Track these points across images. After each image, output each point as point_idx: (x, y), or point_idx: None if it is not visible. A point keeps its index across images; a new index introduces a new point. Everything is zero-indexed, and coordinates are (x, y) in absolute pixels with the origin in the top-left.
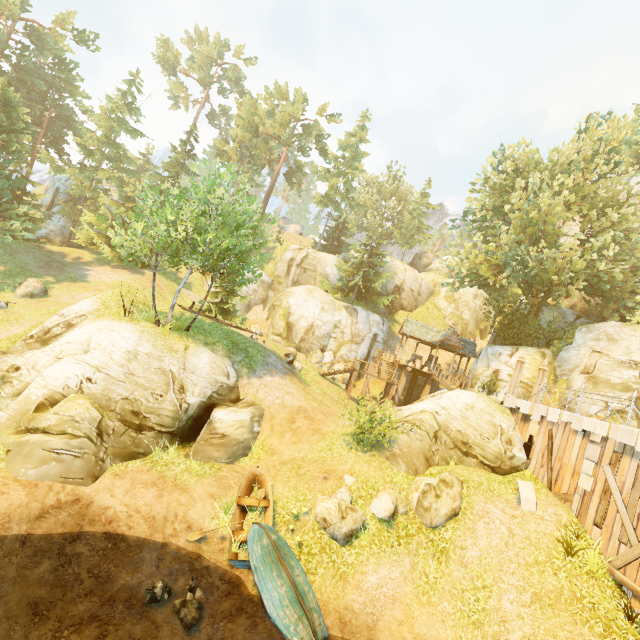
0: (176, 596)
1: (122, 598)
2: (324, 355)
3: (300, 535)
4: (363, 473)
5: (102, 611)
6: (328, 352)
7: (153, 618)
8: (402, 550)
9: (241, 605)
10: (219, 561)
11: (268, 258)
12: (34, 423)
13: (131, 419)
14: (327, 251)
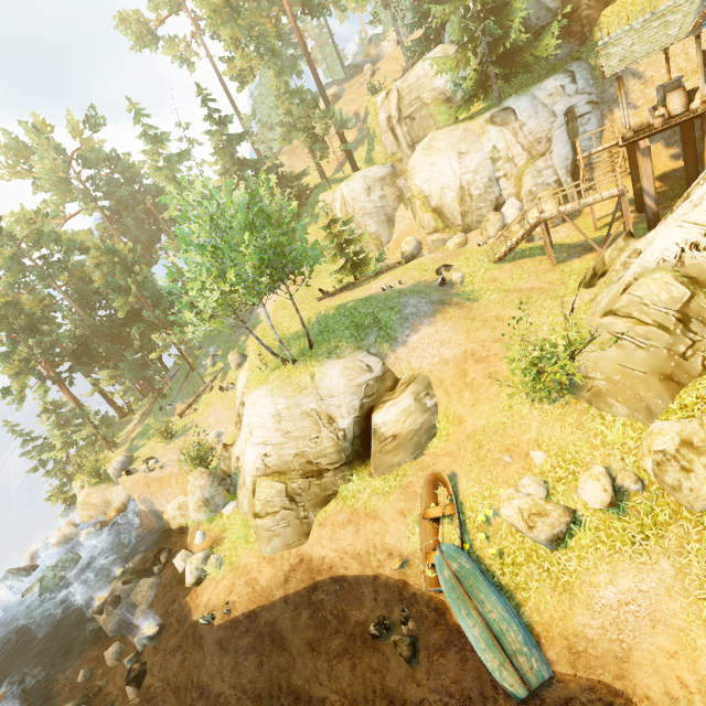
0: (395, 627)
1: (358, 632)
2: (502, 212)
3: (497, 542)
4: (555, 441)
5: (349, 645)
6: (506, 203)
7: (382, 650)
8: (652, 547)
9: (448, 637)
10: (423, 586)
11: (370, 142)
12: (255, 509)
13: (311, 468)
14: (432, 40)
